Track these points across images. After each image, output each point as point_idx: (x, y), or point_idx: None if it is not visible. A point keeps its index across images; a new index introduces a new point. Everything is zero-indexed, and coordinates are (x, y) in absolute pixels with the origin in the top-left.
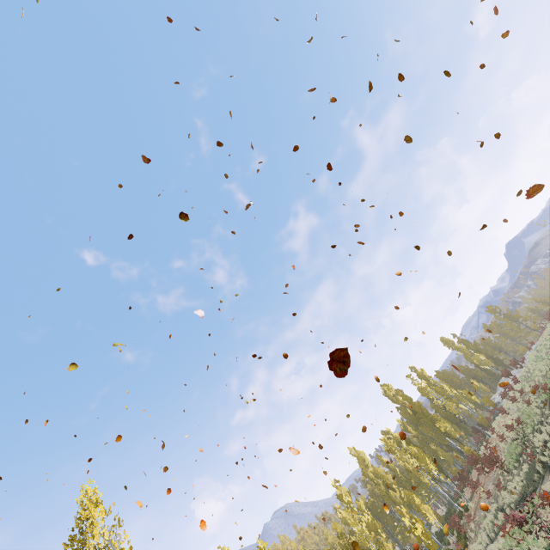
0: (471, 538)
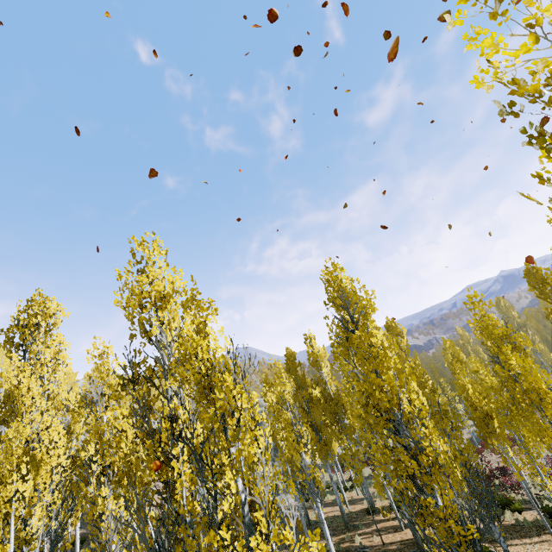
0: None
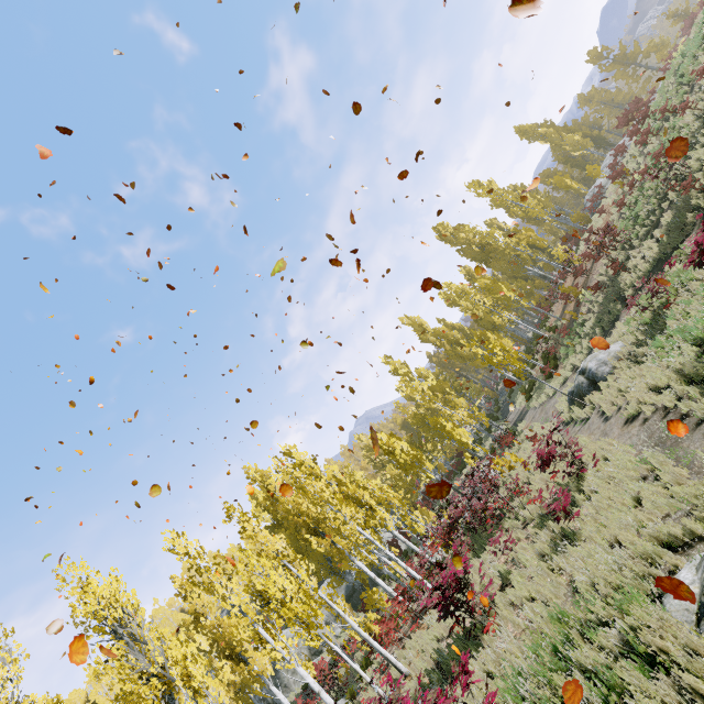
0: (563, 356)
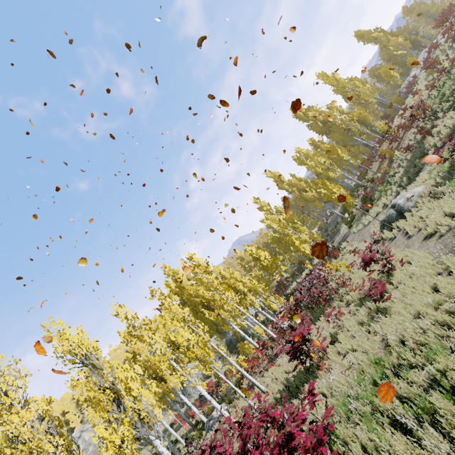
0: (376, 198)
